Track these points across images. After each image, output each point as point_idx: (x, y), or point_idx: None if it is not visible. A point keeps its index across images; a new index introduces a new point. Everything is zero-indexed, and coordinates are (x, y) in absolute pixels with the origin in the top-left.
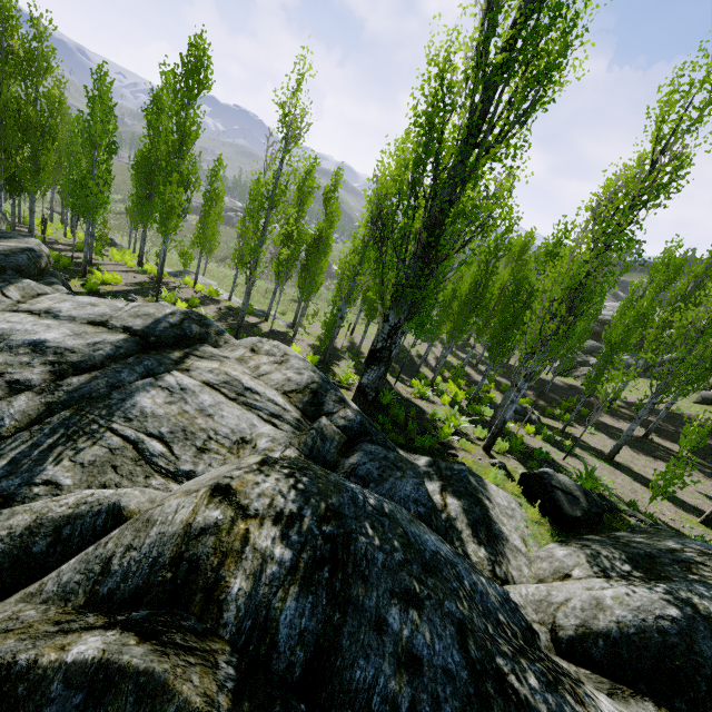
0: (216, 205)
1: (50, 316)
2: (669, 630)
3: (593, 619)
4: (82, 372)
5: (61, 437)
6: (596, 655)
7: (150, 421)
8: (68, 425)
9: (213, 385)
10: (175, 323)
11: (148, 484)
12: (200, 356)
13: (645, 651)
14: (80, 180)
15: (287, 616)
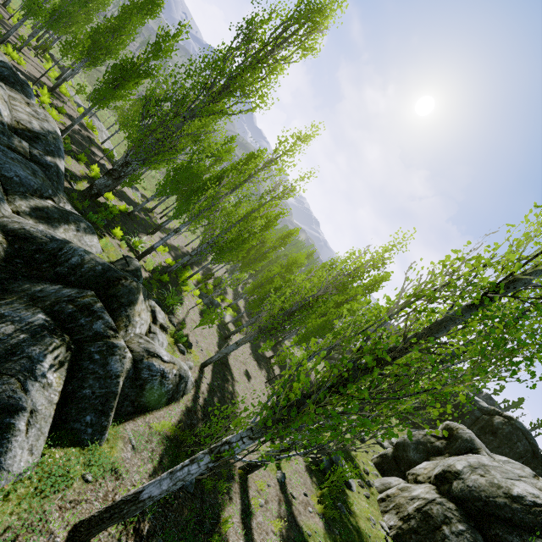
0: None
1: None
2: (47, 237)
3: (26, 224)
4: None
5: None
6: (9, 227)
7: None
8: None
9: None
10: None
11: None
12: None
13: (29, 235)
14: None
15: None
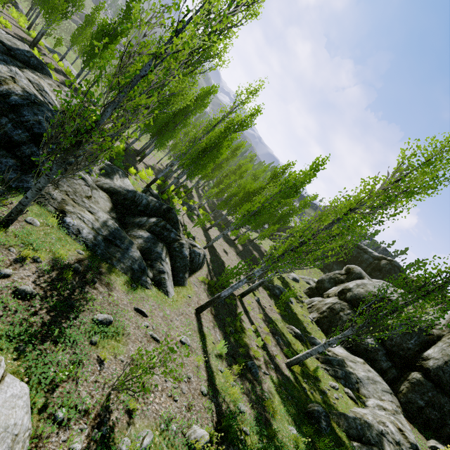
0: (91, 26)
1: None
2: (125, 190)
3: (110, 184)
4: None
5: None
6: (104, 187)
7: None
8: None
9: (31, 81)
10: (27, 55)
11: None
12: (32, 72)
13: (116, 190)
14: None
15: (14, 97)
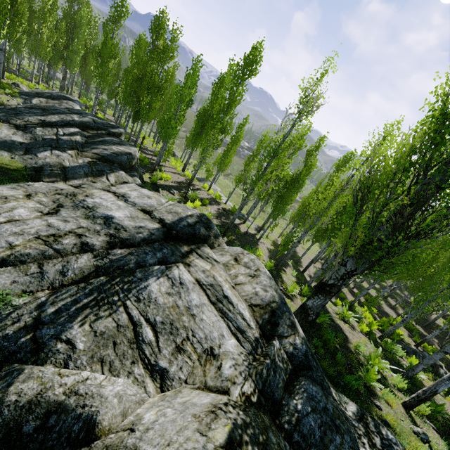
0: (236, 145)
1: (123, 199)
2: None
3: None
4: (125, 246)
5: (93, 300)
6: None
7: (152, 306)
8: (101, 290)
9: (202, 284)
10: (191, 223)
11: (131, 370)
12: (200, 254)
13: None
14: (167, 119)
15: None
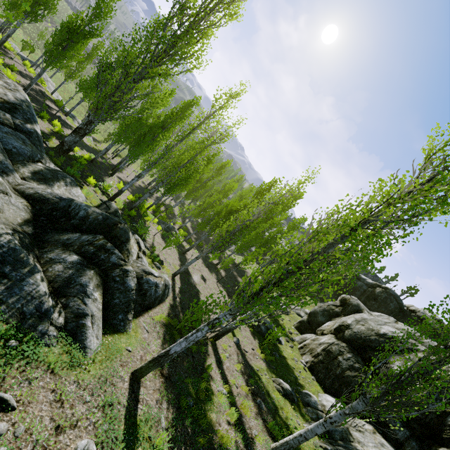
0: None
1: None
2: (57, 197)
3: (37, 189)
4: None
5: None
6: (26, 193)
7: None
8: None
9: None
10: None
11: None
12: None
13: (43, 197)
14: None
15: None
